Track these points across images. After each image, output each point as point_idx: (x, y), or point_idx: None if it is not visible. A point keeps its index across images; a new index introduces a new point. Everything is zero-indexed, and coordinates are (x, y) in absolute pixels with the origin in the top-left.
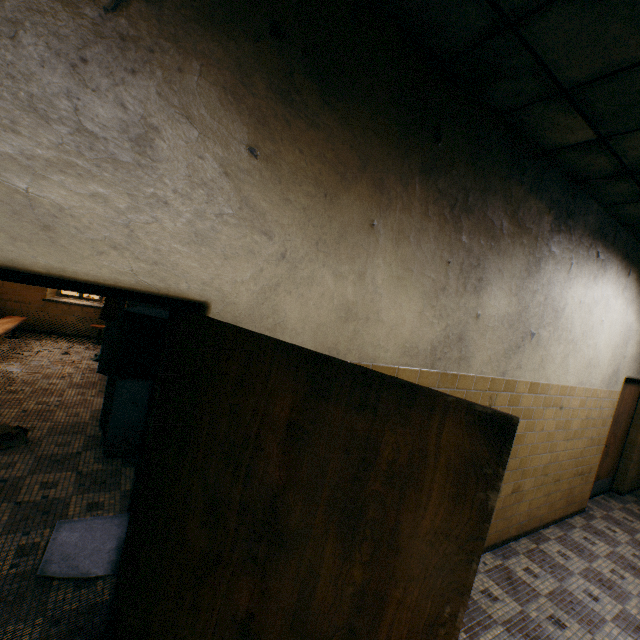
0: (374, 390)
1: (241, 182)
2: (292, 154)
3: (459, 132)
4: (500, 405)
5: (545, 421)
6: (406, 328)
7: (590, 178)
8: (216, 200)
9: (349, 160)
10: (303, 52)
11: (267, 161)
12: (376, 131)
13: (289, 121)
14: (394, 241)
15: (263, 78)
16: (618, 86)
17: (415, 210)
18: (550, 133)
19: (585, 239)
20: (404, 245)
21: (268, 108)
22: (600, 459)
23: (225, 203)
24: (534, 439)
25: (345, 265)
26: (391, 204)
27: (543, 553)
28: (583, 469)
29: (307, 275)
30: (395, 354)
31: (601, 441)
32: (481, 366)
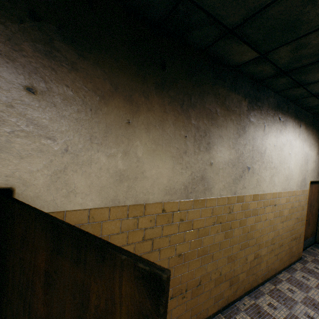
0: (83, 249)
1: (24, 109)
2: (61, 88)
3: (177, 63)
4: (236, 211)
5: (267, 214)
6: (164, 178)
7: (264, 78)
8: (7, 123)
9: (104, 87)
10: (57, 27)
11: (42, 94)
12: (120, 68)
13: (55, 69)
14: (146, 130)
15: (29, 45)
16: (259, 23)
17: (157, 110)
18: (233, 56)
19: (270, 111)
20: (153, 131)
21: (37, 62)
22: (305, 227)
23: (14, 124)
24: (262, 226)
25: (113, 149)
26: (139, 109)
27: (279, 291)
28: (296, 236)
29: (87, 159)
30: (160, 195)
31: (303, 218)
32: (219, 191)
